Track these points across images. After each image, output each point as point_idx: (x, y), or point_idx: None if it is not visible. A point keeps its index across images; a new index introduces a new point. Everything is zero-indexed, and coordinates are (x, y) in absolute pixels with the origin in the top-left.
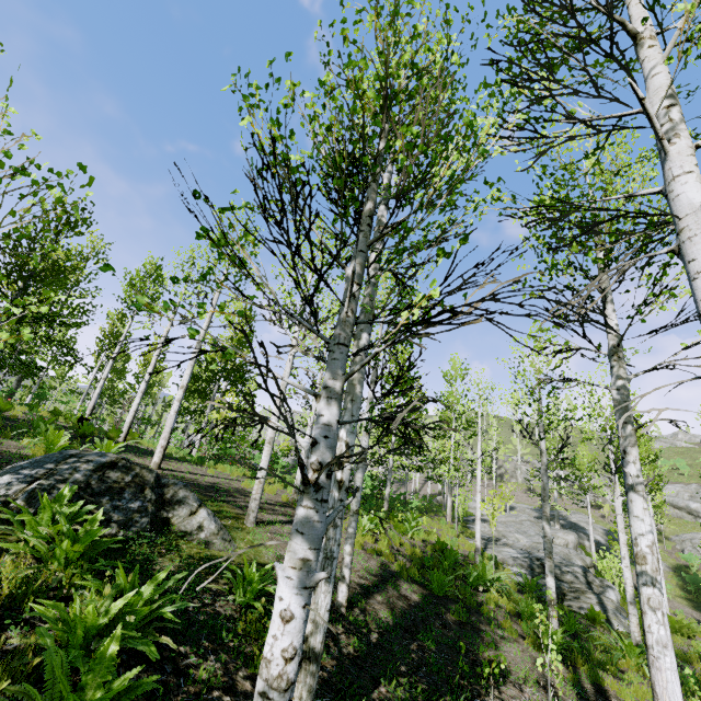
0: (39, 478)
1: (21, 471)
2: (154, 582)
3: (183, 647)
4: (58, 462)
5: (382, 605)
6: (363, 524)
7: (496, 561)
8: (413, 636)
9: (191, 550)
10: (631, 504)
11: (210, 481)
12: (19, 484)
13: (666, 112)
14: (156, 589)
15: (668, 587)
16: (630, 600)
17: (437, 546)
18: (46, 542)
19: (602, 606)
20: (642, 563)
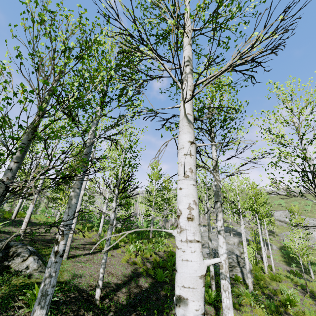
0: None
1: None
2: None
3: None
4: None
5: (124, 293)
6: (130, 249)
7: None
8: (135, 309)
9: (17, 281)
10: (218, 240)
11: (54, 236)
12: None
13: (184, 68)
14: None
15: (276, 257)
16: (248, 271)
17: (169, 253)
18: None
19: (242, 273)
20: (221, 268)
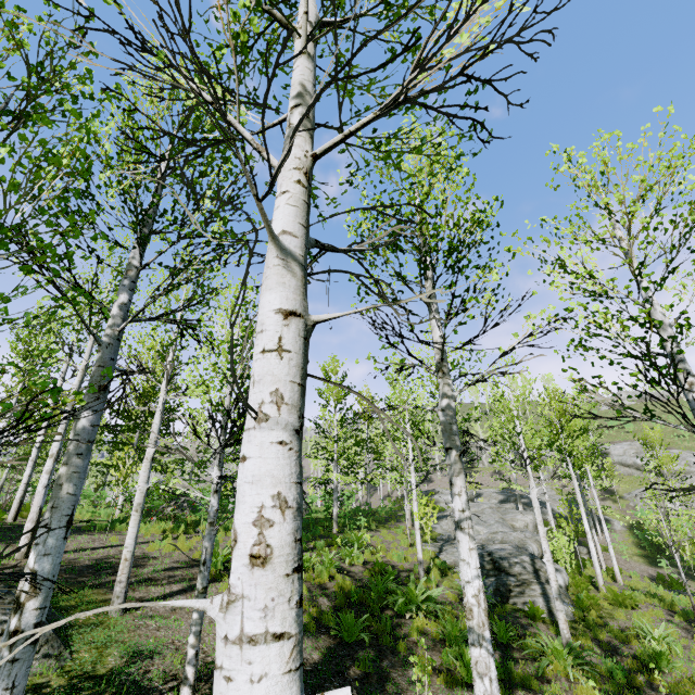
0: None
1: None
2: None
3: None
4: None
5: None
6: None
7: (446, 566)
8: None
9: None
10: (459, 545)
11: (100, 556)
12: None
13: (289, 115)
14: None
15: (624, 548)
16: (555, 596)
17: (376, 568)
18: None
19: (546, 596)
20: (469, 618)
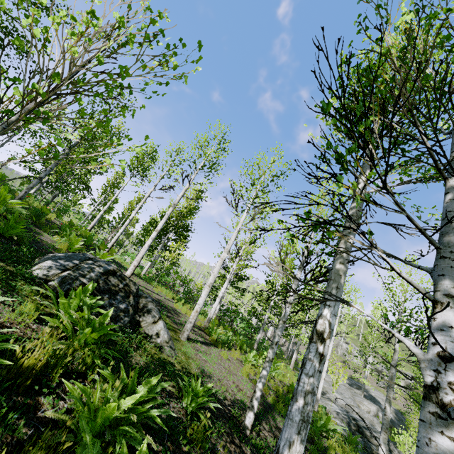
0: (69, 268)
1: (58, 260)
2: (148, 384)
3: (157, 447)
4: (81, 261)
5: (268, 433)
6: (249, 358)
7: (325, 411)
8: None
9: (151, 350)
10: None
11: (157, 297)
12: (56, 269)
13: None
14: (147, 391)
15: None
16: None
17: (290, 388)
18: (71, 322)
19: None
20: None
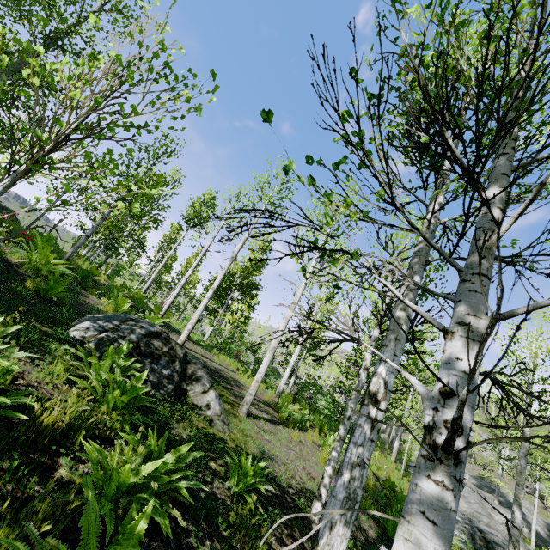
0: (108, 330)
1: (97, 321)
2: (177, 453)
3: (187, 525)
4: (122, 322)
5: None
6: (328, 442)
7: None
8: None
9: (198, 423)
10: None
11: (215, 366)
12: (94, 331)
13: None
14: (176, 460)
15: None
16: None
17: (387, 483)
18: (102, 385)
19: None
20: None
